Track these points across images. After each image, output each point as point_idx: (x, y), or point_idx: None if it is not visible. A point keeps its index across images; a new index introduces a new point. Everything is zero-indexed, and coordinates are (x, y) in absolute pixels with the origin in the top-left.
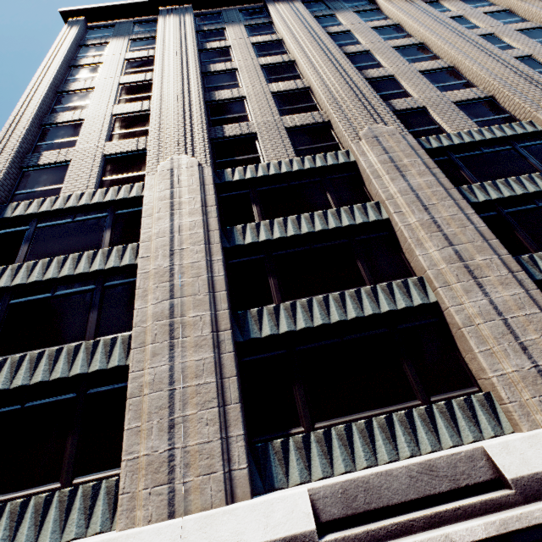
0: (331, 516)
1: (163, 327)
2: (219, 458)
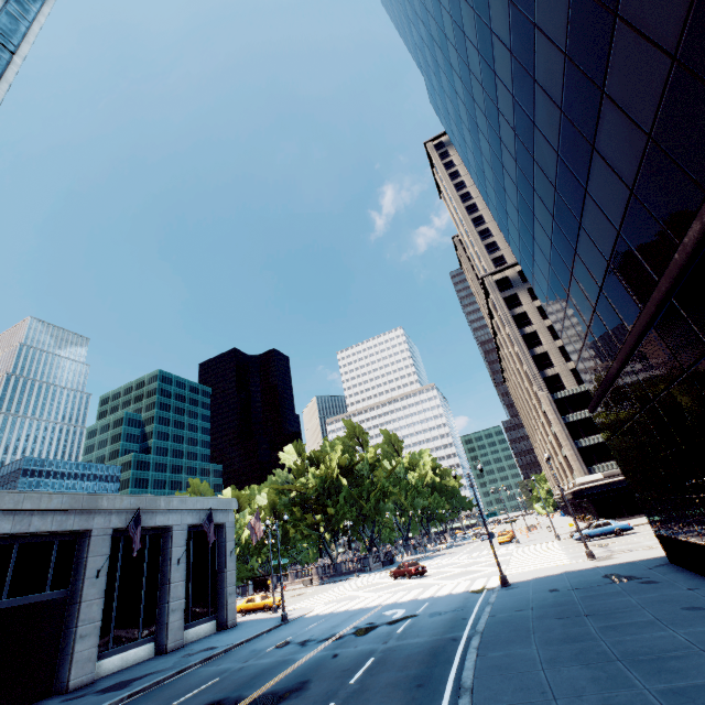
0: None
1: None
2: None
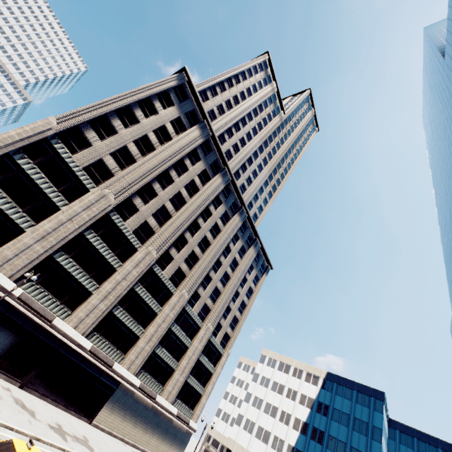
0: (22, 298)
1: (43, 234)
2: (17, 270)
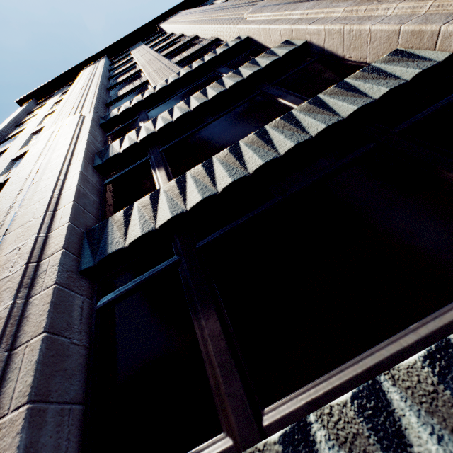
0: None
1: None
2: None
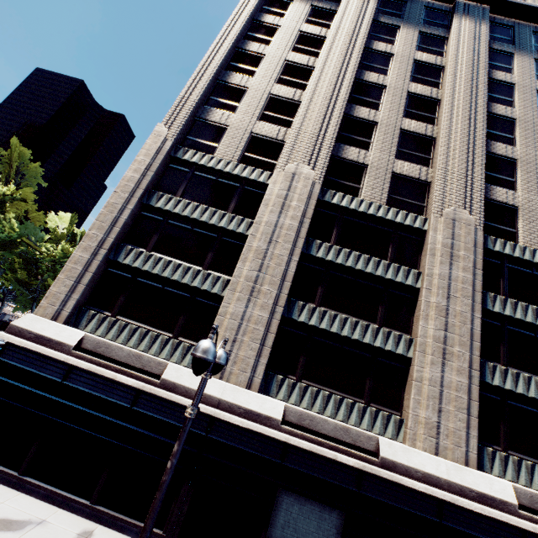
0: (290, 420)
1: (249, 286)
2: (251, 368)
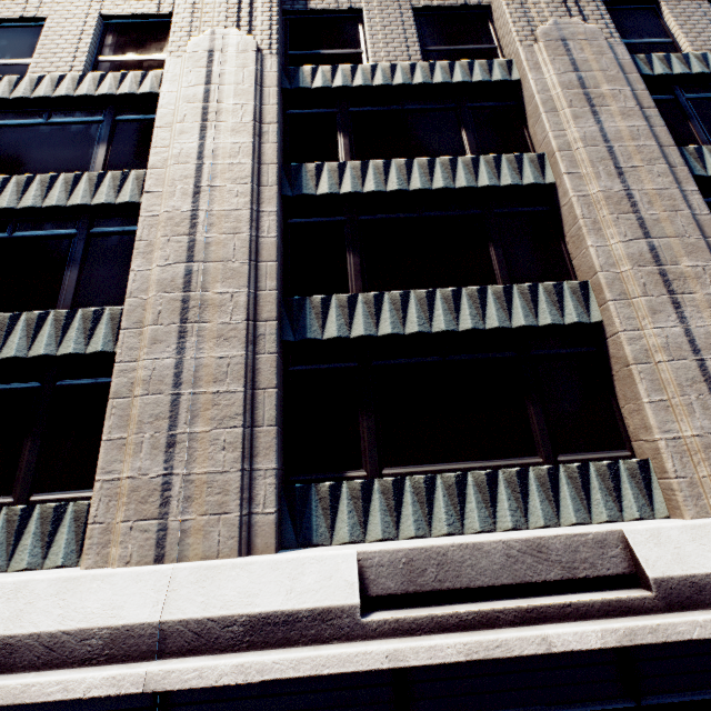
0: (385, 590)
1: (173, 303)
2: (236, 496)
